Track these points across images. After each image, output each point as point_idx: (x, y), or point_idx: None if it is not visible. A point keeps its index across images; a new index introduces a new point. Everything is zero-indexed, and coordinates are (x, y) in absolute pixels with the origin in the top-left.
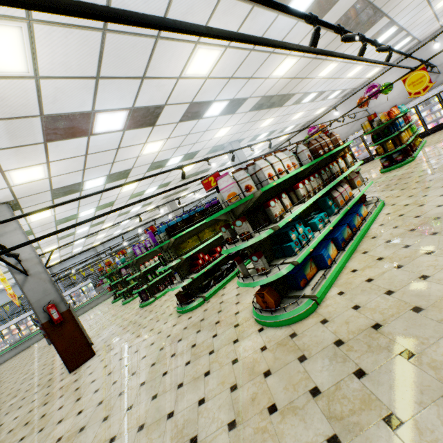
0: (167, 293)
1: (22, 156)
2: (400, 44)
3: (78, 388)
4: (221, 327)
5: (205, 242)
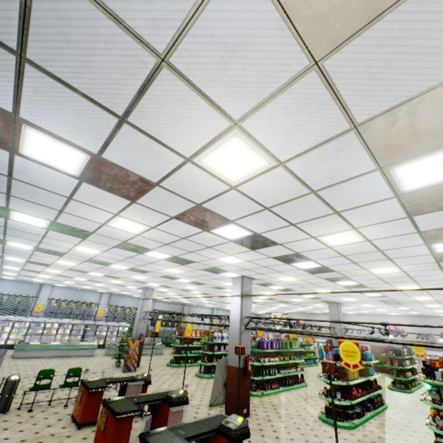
0: (272, 396)
1: (307, 276)
2: None
3: (279, 437)
4: None
5: (355, 379)
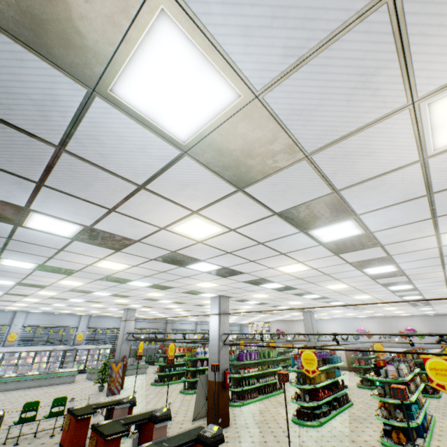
0: (252, 405)
1: (276, 293)
2: (428, 312)
3: (254, 441)
4: (360, 443)
5: (321, 382)
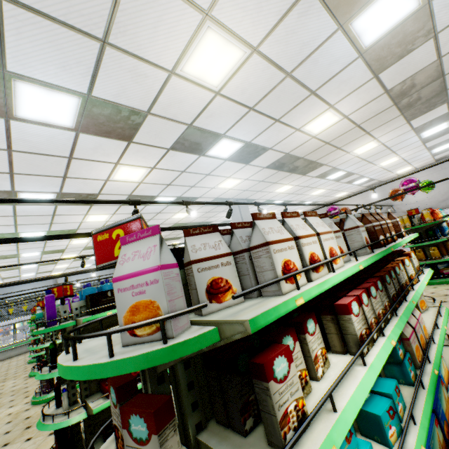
0: None
1: None
2: (441, 147)
3: None
4: None
5: None
